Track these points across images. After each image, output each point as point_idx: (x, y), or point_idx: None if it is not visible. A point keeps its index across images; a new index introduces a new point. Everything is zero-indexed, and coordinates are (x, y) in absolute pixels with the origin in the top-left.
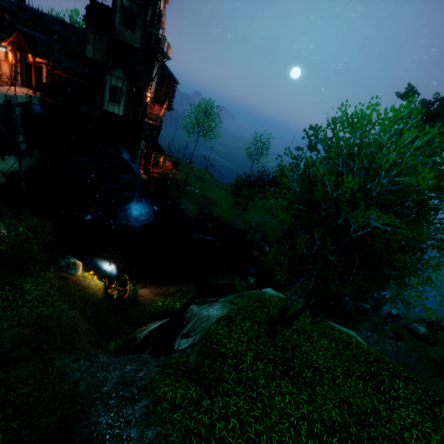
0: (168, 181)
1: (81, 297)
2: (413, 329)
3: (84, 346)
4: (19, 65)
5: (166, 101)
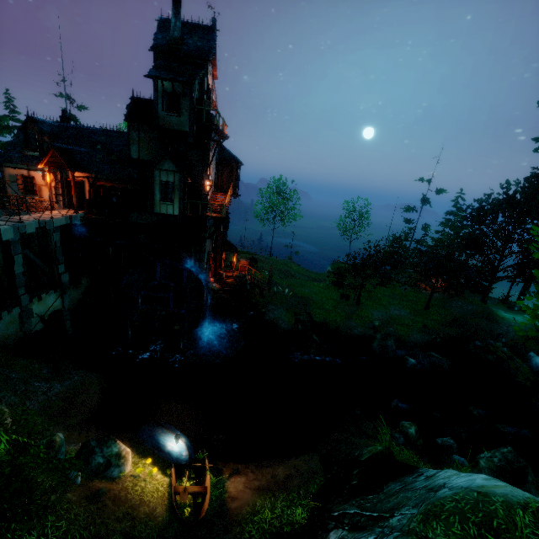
0: (247, 285)
1: (125, 536)
2: None
3: None
4: (60, 186)
5: (230, 186)
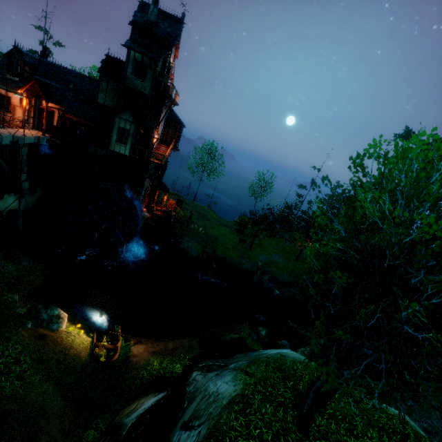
0: (172, 219)
1: (59, 362)
2: None
3: (52, 439)
4: (33, 110)
5: (173, 142)
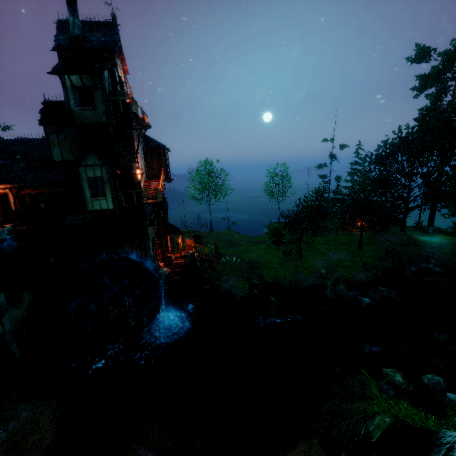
0: (197, 262)
1: None
2: None
3: None
4: None
5: (162, 172)
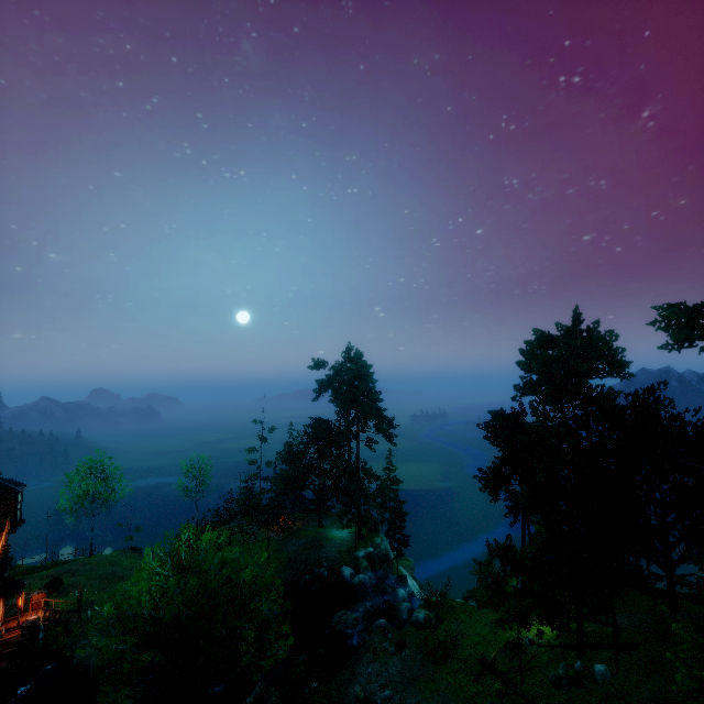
0: (40, 634)
1: None
2: (415, 621)
3: None
4: None
5: (6, 526)
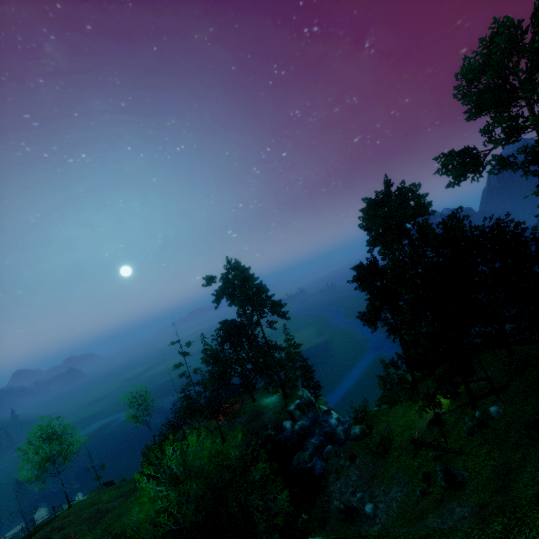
0: None
1: None
2: (354, 436)
3: None
4: None
5: None
